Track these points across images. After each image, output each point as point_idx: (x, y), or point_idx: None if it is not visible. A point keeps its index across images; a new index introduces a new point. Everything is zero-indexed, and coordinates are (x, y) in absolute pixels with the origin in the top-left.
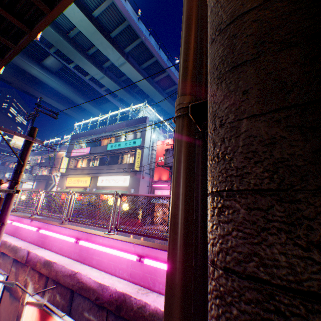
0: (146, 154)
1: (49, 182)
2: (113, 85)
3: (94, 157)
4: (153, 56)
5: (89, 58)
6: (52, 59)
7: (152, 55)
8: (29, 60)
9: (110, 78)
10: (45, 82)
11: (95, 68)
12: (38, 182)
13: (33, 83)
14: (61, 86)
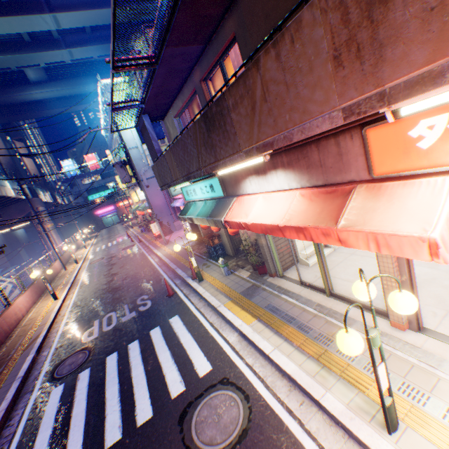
0: (137, 157)
1: None
2: (89, 50)
3: None
4: None
5: (35, 48)
6: (29, 71)
7: None
8: (23, 90)
9: (77, 46)
10: (57, 97)
11: (51, 53)
12: None
13: (56, 103)
14: (69, 89)
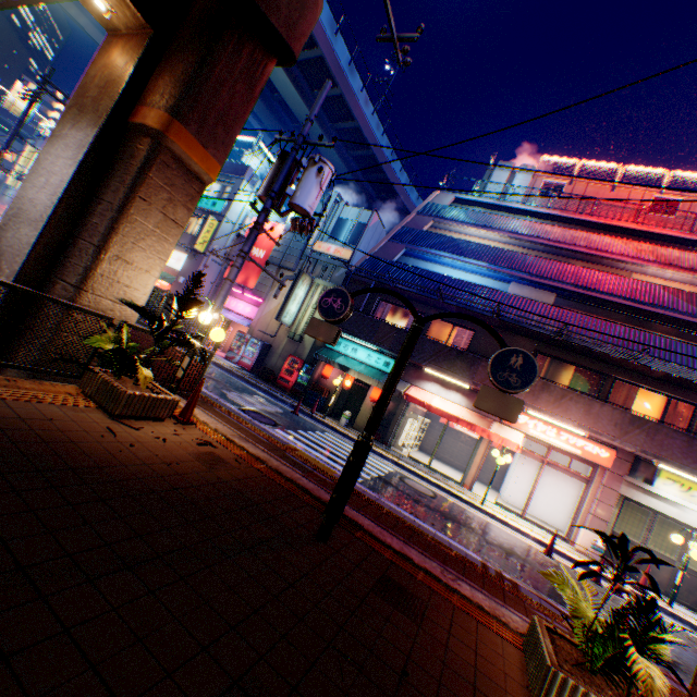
0: (225, 232)
1: None
2: None
3: None
4: (317, 45)
5: None
6: None
7: (316, 42)
8: None
9: None
10: None
11: None
12: None
13: None
14: None
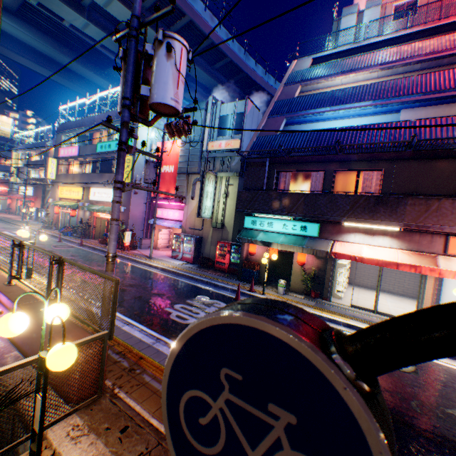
0: (140, 162)
1: (47, 189)
2: (107, 38)
3: (85, 161)
4: None
5: None
6: None
7: None
8: None
9: (99, 26)
10: (5, 31)
11: (68, 9)
12: (35, 189)
13: None
14: (33, 38)
